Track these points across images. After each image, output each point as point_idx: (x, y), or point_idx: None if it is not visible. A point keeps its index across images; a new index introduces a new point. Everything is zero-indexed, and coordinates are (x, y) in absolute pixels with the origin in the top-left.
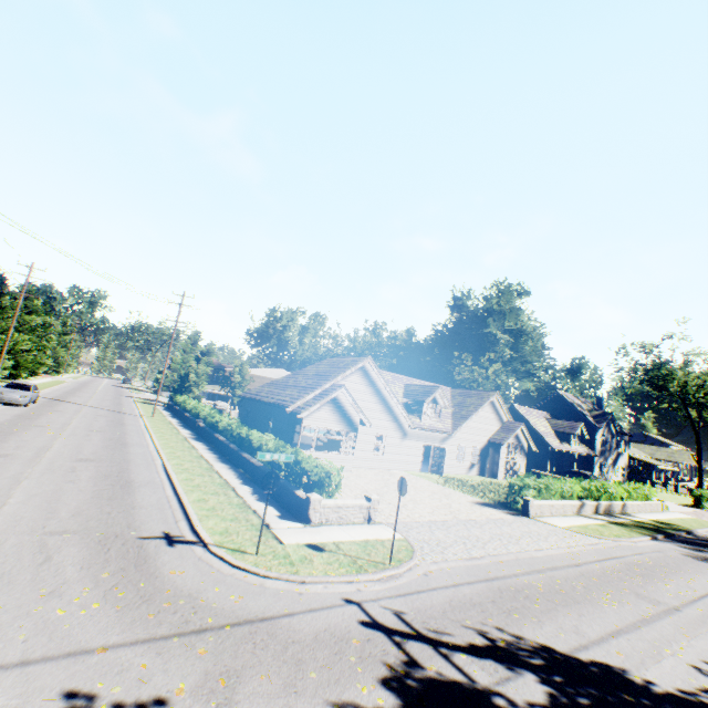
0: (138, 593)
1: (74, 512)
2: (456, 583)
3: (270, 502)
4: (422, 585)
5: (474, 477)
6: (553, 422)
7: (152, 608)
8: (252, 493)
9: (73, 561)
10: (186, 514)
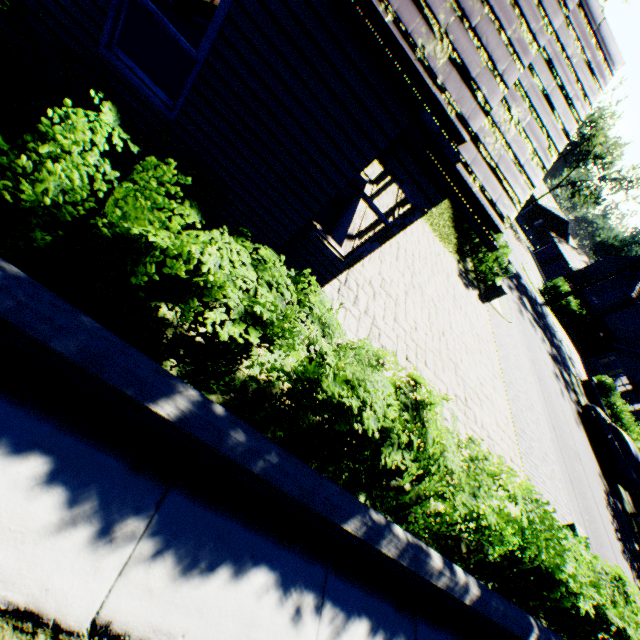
0: None
1: None
2: None
3: None
4: None
5: None
6: None
7: None
8: None
9: None
10: None
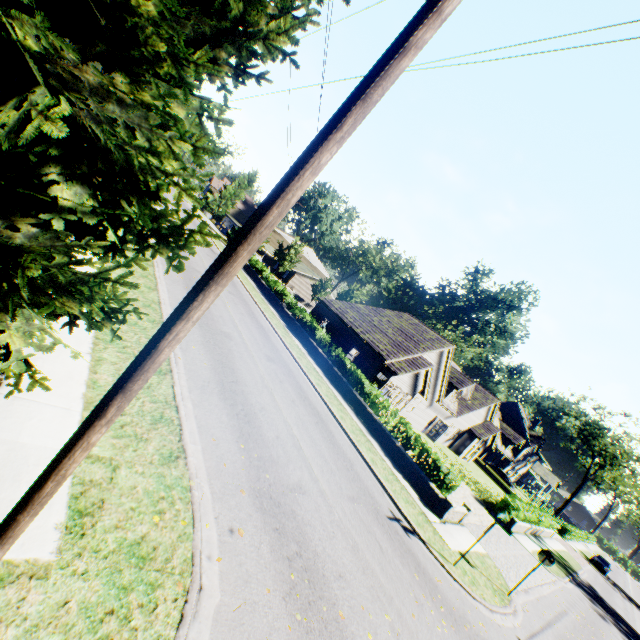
0: (445, 608)
1: (335, 464)
2: (541, 627)
3: (401, 474)
4: (531, 626)
5: (447, 449)
6: (504, 425)
7: (464, 632)
8: (384, 455)
9: (390, 550)
10: (379, 482)
